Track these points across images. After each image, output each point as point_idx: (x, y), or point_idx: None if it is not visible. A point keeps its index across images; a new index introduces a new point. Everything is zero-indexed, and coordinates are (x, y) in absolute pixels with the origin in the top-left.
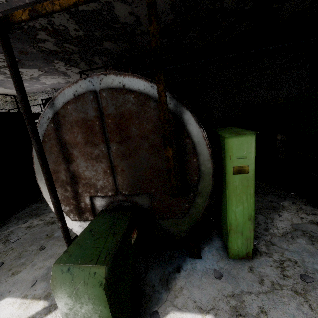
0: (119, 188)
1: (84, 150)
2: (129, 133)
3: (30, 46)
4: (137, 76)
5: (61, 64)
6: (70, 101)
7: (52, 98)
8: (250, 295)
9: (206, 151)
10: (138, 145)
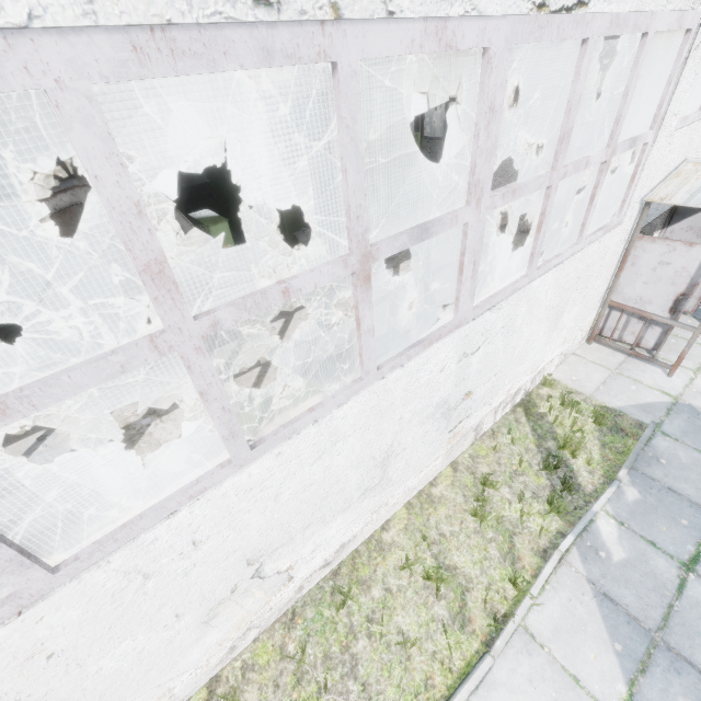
0: (133, 289)
1: (84, 262)
2: None
3: None
4: None
5: None
6: (54, 216)
7: (24, 214)
8: (255, 324)
9: (199, 240)
10: None
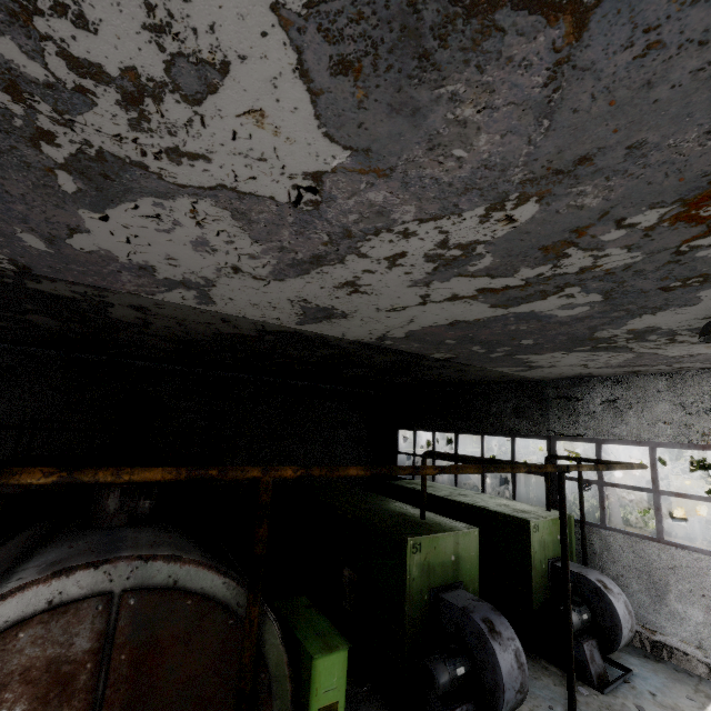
0: None
1: None
2: (158, 680)
3: None
4: (205, 564)
5: None
6: (35, 618)
7: None
8: None
9: (286, 689)
10: (171, 703)
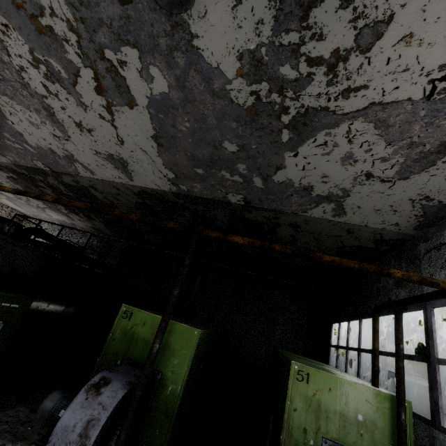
0: None
1: None
2: None
3: (34, 186)
4: None
5: (62, 207)
6: None
7: None
8: None
9: None
10: None
